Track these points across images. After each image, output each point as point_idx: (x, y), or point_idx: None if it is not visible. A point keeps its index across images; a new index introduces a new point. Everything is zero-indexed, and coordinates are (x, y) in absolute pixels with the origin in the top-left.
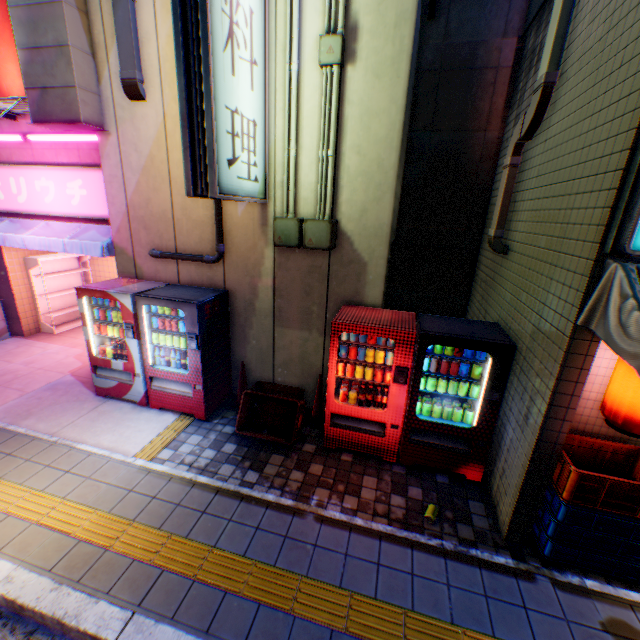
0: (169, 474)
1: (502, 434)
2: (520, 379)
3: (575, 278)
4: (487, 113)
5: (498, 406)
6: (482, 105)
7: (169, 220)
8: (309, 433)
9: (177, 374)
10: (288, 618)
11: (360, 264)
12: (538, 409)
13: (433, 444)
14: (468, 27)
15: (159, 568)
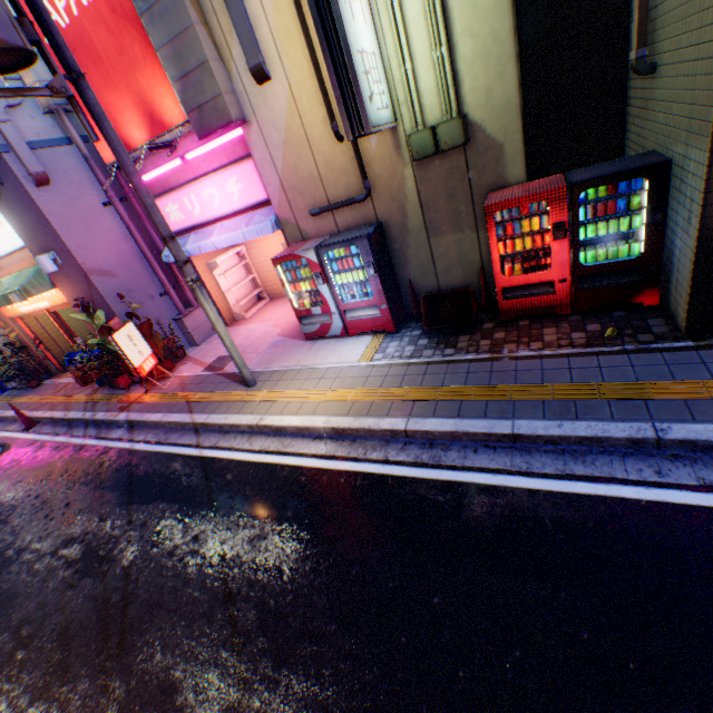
0: (388, 364)
1: (671, 252)
2: (680, 190)
3: (712, 64)
4: None
5: (662, 227)
6: None
7: (316, 180)
8: (484, 318)
9: (363, 302)
10: (509, 402)
11: (496, 148)
12: (696, 204)
13: (603, 286)
14: None
15: (411, 401)
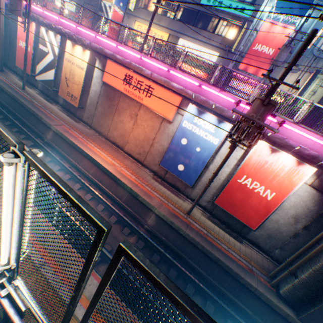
0: None
1: None
2: None
3: None
4: None
5: None
6: None
7: None
8: None
9: None
10: None
11: None
12: None
13: None
14: None
15: None
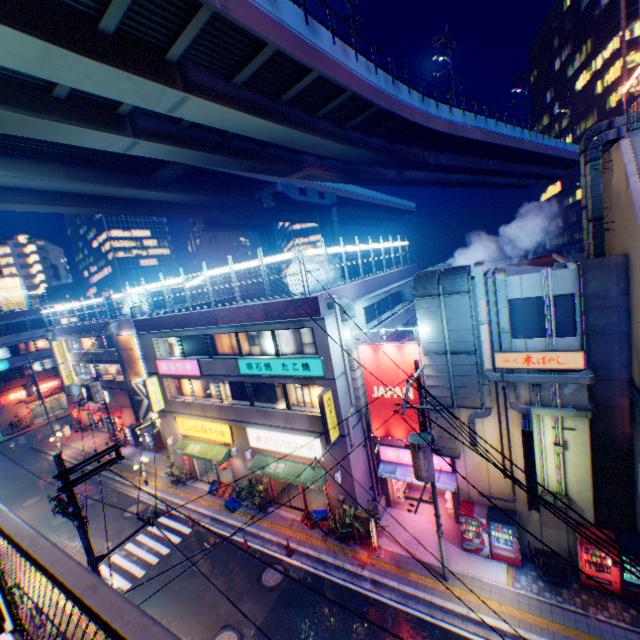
0: (526, 594)
1: None
2: None
3: None
4: (620, 422)
5: None
6: (616, 419)
7: (485, 482)
8: (570, 576)
9: (505, 548)
10: None
11: (579, 509)
12: None
13: (634, 590)
14: (601, 392)
15: (550, 629)
